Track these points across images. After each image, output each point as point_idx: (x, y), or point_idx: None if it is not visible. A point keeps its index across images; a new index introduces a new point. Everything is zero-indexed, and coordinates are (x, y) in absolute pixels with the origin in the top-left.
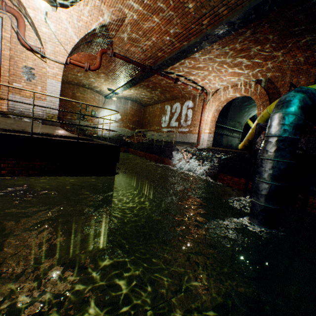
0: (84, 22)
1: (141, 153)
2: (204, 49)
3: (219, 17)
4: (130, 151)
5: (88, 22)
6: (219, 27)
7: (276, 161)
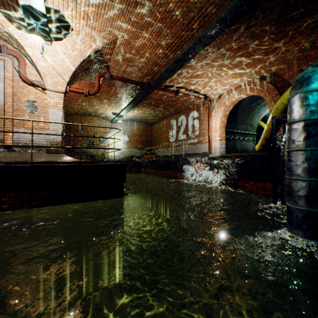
0: (79, 51)
1: (152, 171)
2: (199, 54)
3: (209, 16)
4: (141, 171)
5: (82, 50)
6: (210, 27)
7: (310, 151)
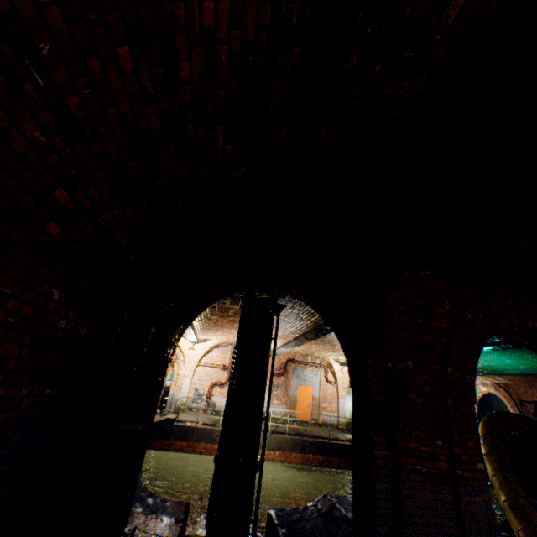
0: None
1: None
2: None
3: None
4: None
5: None
6: None
7: None
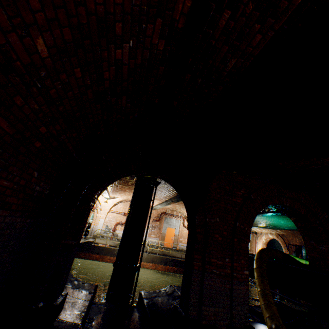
0: None
1: None
2: None
3: None
4: None
5: None
6: None
7: None
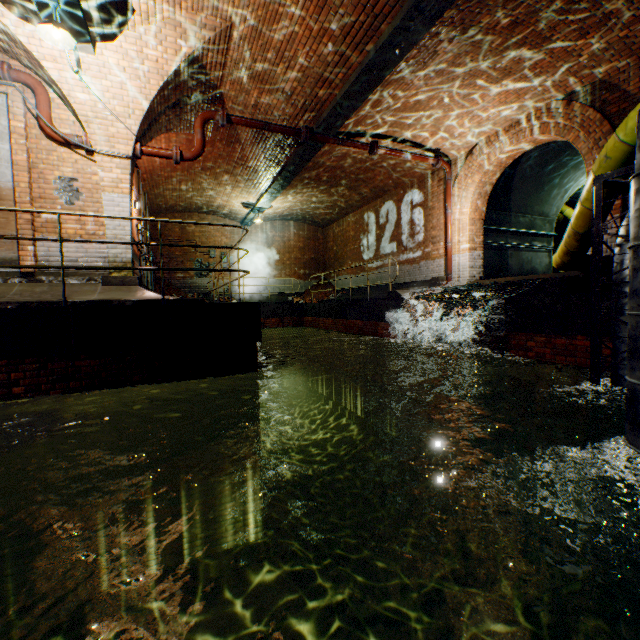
0: (153, 62)
1: (327, 322)
2: (419, 48)
3: None
4: (306, 322)
5: (160, 59)
6: None
7: None
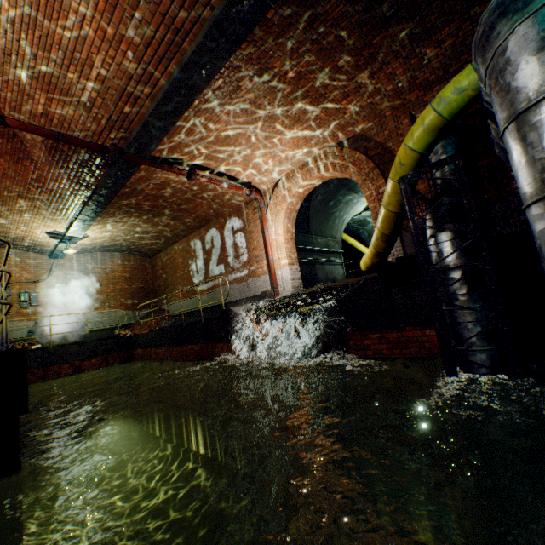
0: None
1: (161, 351)
2: (225, 77)
3: None
4: (137, 355)
5: None
6: None
7: None
